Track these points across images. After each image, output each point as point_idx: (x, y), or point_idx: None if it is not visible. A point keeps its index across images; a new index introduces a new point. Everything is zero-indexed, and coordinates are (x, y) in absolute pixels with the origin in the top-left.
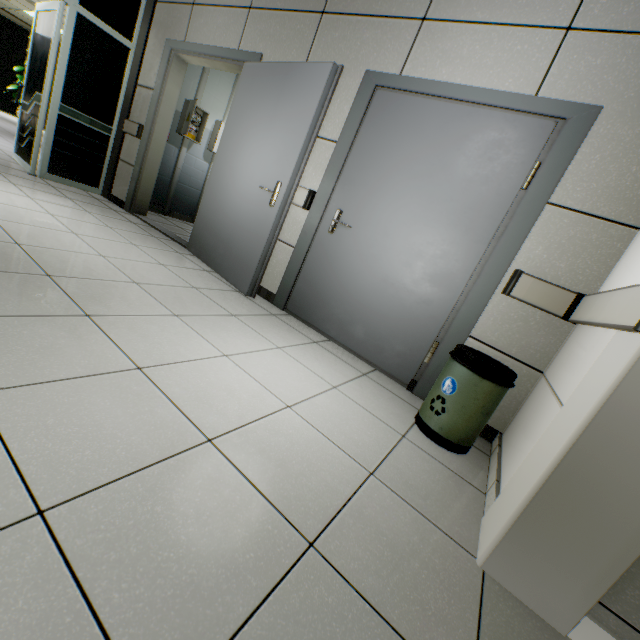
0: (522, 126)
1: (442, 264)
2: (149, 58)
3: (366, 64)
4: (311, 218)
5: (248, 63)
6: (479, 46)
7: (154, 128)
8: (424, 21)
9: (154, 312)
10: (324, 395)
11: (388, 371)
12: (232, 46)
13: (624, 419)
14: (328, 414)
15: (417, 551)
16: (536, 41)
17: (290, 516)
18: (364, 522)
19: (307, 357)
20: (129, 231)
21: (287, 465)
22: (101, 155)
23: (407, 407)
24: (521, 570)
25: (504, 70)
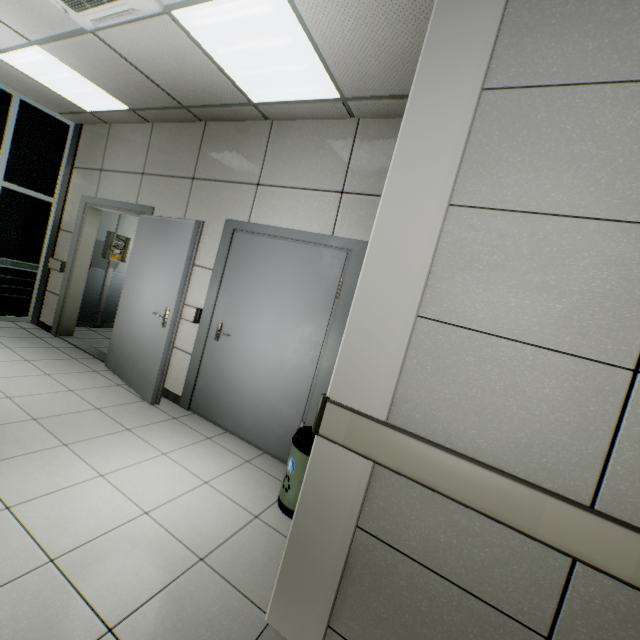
0: (328, 255)
1: (296, 358)
2: (69, 209)
3: (226, 214)
4: (201, 330)
5: (143, 215)
6: (294, 202)
7: (75, 263)
8: (259, 186)
9: (43, 447)
10: (190, 493)
11: (273, 453)
12: (132, 200)
13: (315, 489)
14: (185, 511)
15: (211, 618)
16: (326, 200)
17: (101, 610)
18: (171, 603)
19: (191, 457)
20: (48, 359)
21: (119, 567)
22: (29, 289)
23: (278, 486)
24: (287, 616)
25: (311, 218)
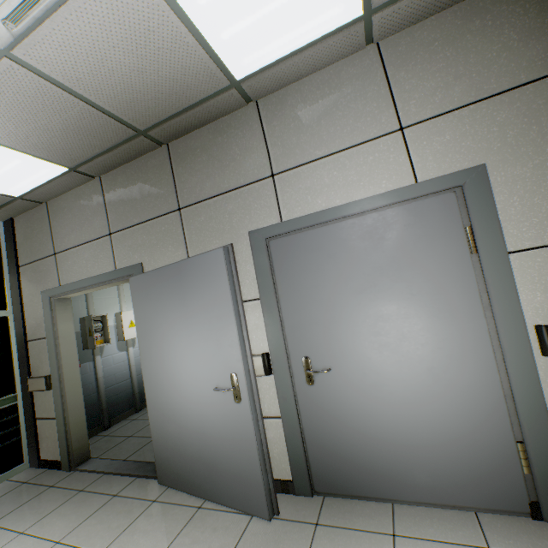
0: (426, 208)
1: (454, 357)
2: (30, 313)
3: (244, 227)
4: (280, 379)
5: (133, 277)
6: (336, 171)
7: (62, 371)
8: (274, 176)
9: None
10: None
11: (492, 507)
12: (108, 268)
13: None
14: None
15: None
16: (382, 147)
17: None
18: None
19: None
20: (84, 520)
21: None
22: (14, 428)
23: None
24: None
25: (372, 177)
